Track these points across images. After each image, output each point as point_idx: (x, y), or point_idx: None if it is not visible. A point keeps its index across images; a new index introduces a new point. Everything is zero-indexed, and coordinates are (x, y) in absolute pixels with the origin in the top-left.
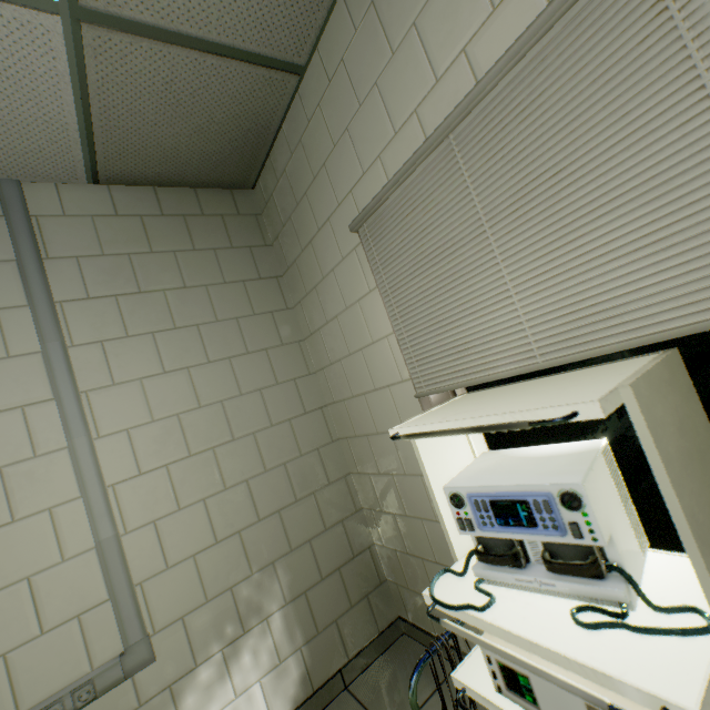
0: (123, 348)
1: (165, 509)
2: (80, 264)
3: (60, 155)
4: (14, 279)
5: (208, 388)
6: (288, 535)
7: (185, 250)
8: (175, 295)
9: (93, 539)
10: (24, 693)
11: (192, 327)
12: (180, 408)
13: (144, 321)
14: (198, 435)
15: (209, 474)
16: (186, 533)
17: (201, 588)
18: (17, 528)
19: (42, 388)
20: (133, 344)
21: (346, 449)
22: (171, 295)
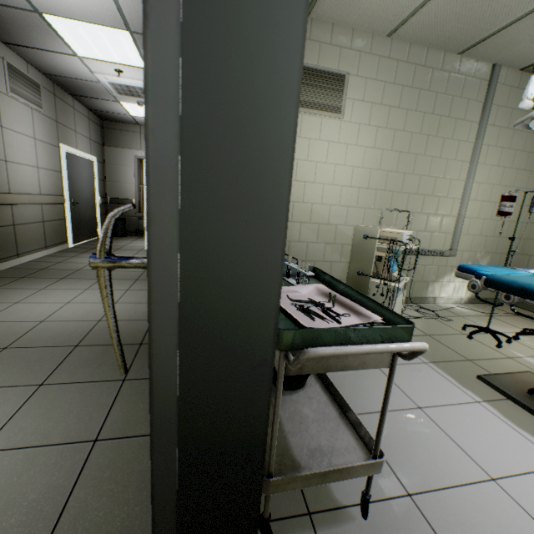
0: (491, 151)
1: (474, 216)
2: (497, 109)
3: (530, 60)
4: (479, 110)
5: (504, 179)
6: (496, 247)
7: (529, 112)
8: (515, 133)
9: (457, 214)
10: (430, 244)
11: (513, 150)
12: (494, 182)
13: (502, 141)
14: (493, 195)
15: (489, 211)
16: (474, 227)
17: (469, 246)
18: (446, 200)
19: (468, 157)
20: (495, 150)
21: (533, 228)
22: (514, 133)
